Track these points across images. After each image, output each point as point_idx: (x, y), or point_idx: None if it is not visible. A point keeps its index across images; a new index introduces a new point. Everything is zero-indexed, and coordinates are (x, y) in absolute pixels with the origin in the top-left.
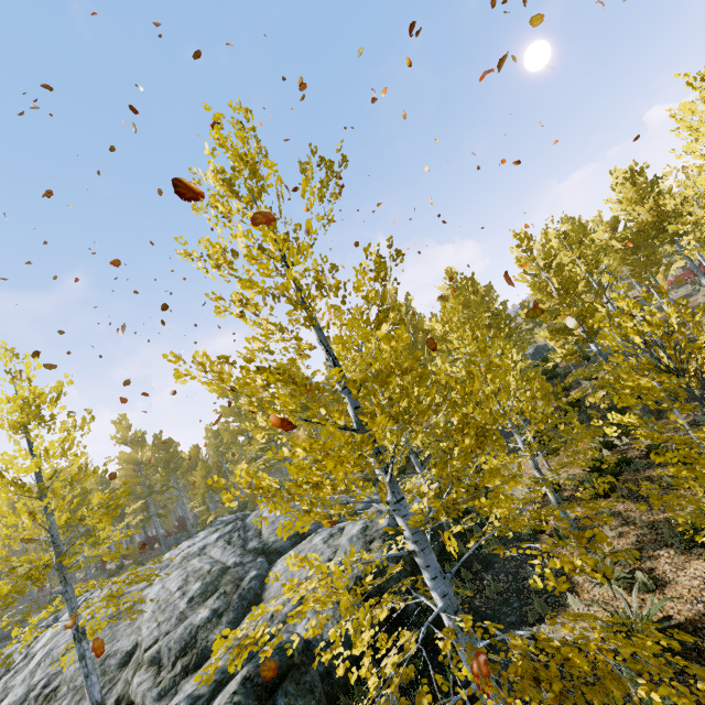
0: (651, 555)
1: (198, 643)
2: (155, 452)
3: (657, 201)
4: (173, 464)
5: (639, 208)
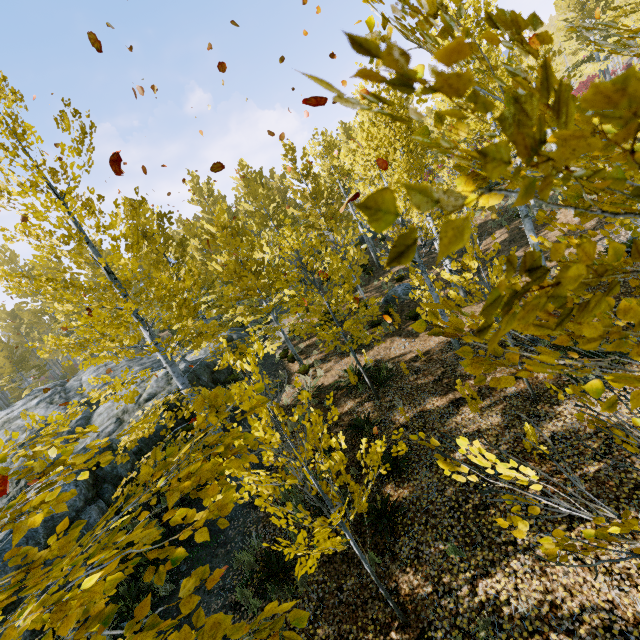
0: (329, 360)
1: None
2: None
3: None
4: None
5: None
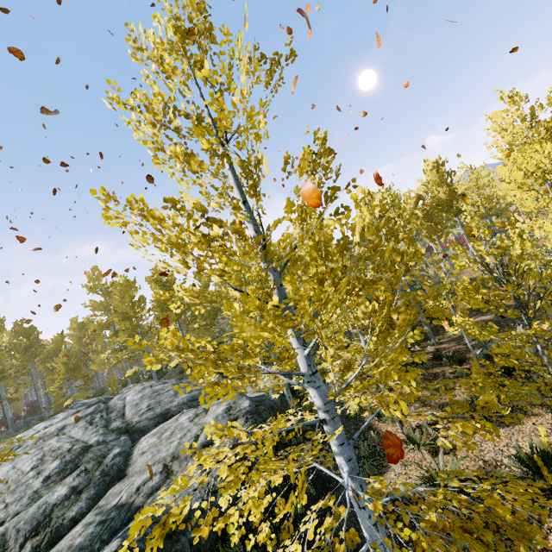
0: (444, 427)
1: (53, 522)
2: (14, 338)
3: (449, 186)
4: (31, 351)
5: (439, 189)
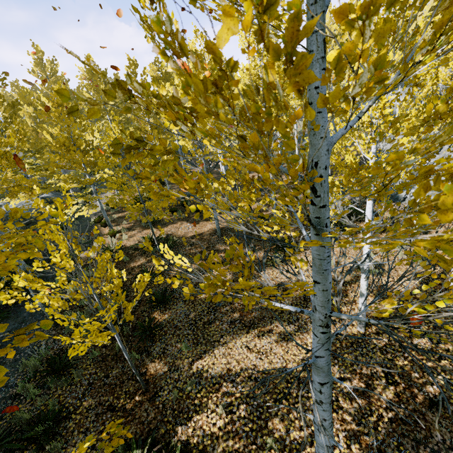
0: (134, 229)
1: None
2: None
3: None
4: None
5: None
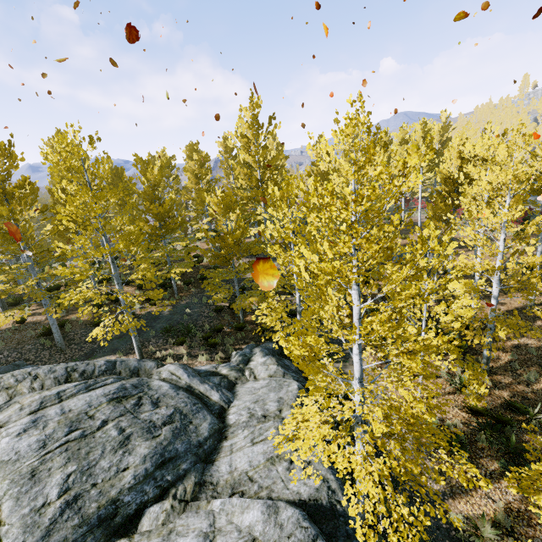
0: None
1: None
2: None
3: None
4: None
5: None
